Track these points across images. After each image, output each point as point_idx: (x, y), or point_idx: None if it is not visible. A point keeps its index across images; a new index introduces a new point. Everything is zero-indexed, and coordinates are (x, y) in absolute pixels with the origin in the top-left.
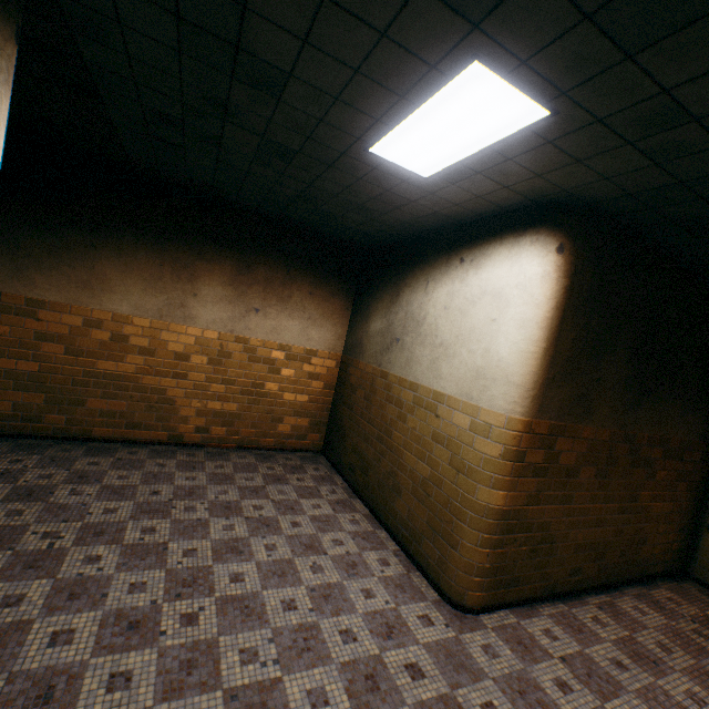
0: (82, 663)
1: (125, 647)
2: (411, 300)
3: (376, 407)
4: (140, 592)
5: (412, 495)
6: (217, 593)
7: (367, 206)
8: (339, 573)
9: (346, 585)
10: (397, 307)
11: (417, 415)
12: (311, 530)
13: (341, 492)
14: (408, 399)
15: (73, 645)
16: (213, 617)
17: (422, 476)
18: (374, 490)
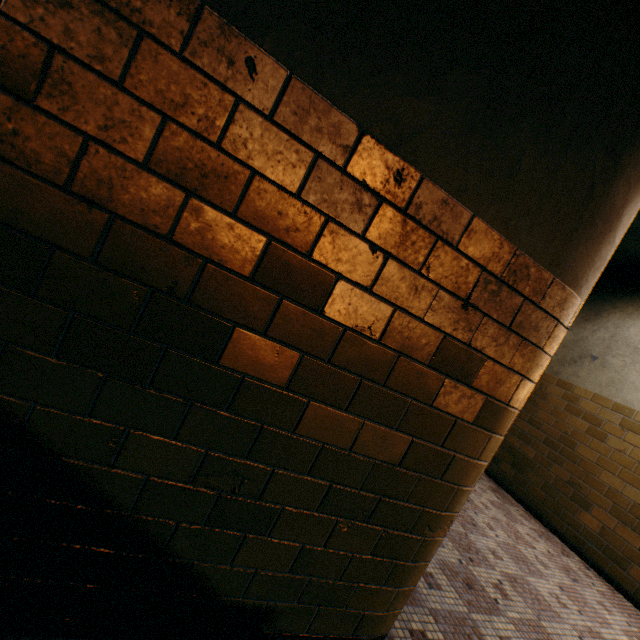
0: (467, 615)
1: (482, 608)
2: (624, 325)
3: (545, 411)
4: (440, 546)
5: (612, 515)
6: (496, 567)
7: (636, 230)
8: (563, 574)
9: (580, 591)
10: (595, 325)
11: (627, 439)
12: (501, 516)
13: (486, 479)
14: (610, 419)
15: (444, 592)
16: (515, 595)
17: (634, 502)
18: (536, 491)
